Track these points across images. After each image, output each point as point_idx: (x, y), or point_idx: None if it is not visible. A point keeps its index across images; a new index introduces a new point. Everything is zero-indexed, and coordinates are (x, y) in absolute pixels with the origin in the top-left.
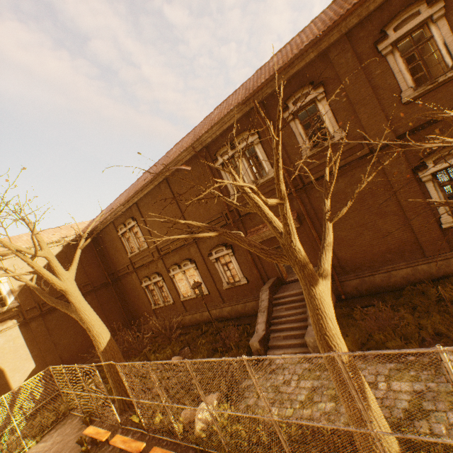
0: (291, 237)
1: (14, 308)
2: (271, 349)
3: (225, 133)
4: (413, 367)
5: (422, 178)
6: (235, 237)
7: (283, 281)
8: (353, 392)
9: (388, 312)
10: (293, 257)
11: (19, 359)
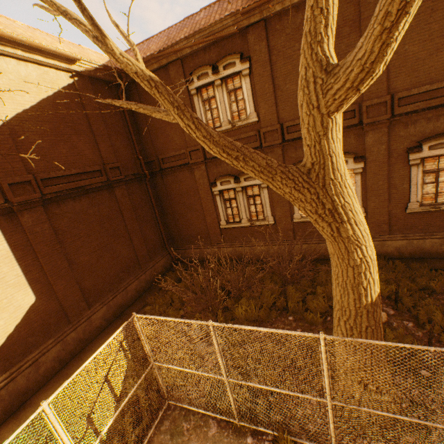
0: None
1: None
2: None
3: None
4: None
5: None
6: None
7: None
8: None
9: None
10: None
11: None
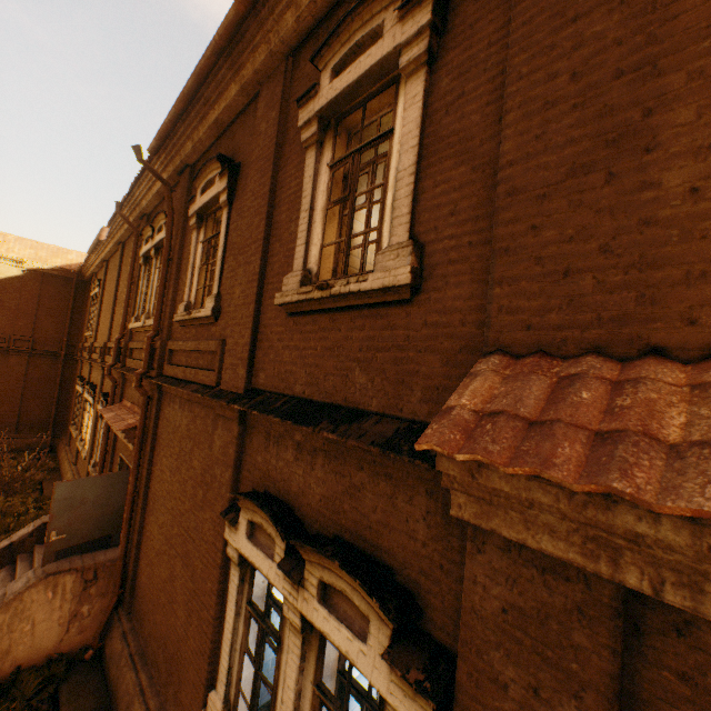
0: None
1: None
2: None
3: (164, 203)
4: None
5: (229, 544)
6: None
7: None
8: None
9: None
10: None
11: None
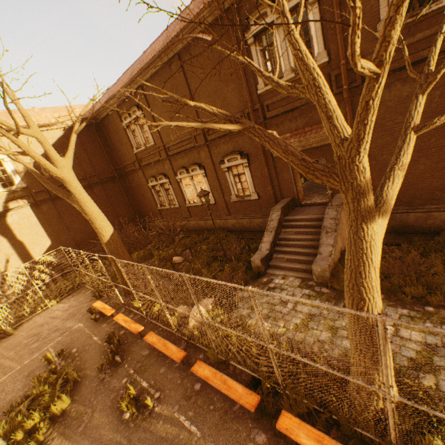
0: (360, 146)
1: (23, 189)
2: (272, 268)
3: None
4: (430, 318)
5: None
6: (266, 137)
7: (298, 203)
8: (383, 358)
9: (416, 257)
10: (349, 180)
11: (36, 235)
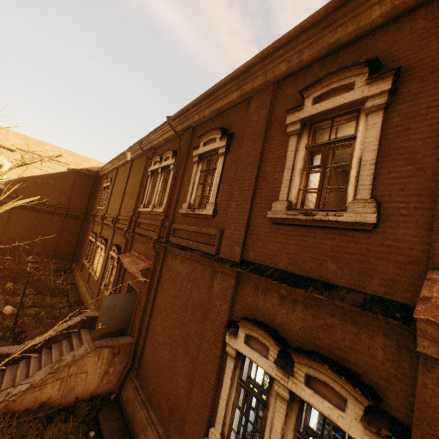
0: None
1: None
2: (3, 372)
3: (168, 143)
4: None
5: (228, 345)
6: None
7: None
8: None
9: None
10: None
11: None
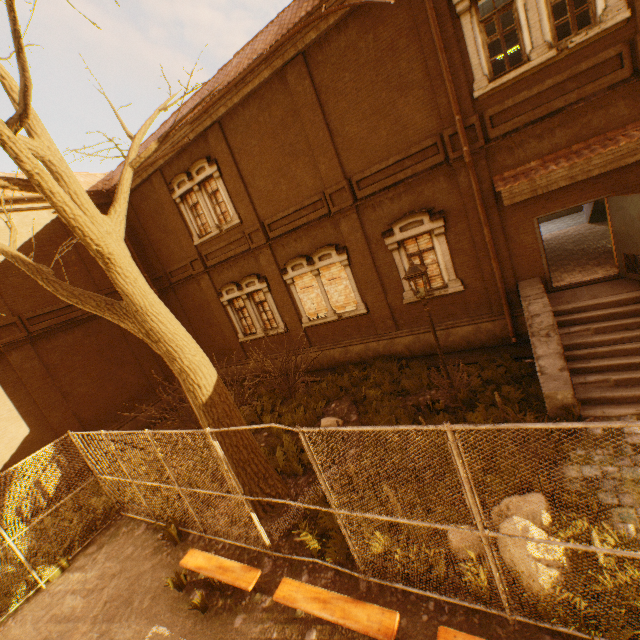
0: None
1: None
2: (585, 406)
3: None
4: None
5: None
6: None
7: (550, 286)
8: None
9: None
10: None
11: None
